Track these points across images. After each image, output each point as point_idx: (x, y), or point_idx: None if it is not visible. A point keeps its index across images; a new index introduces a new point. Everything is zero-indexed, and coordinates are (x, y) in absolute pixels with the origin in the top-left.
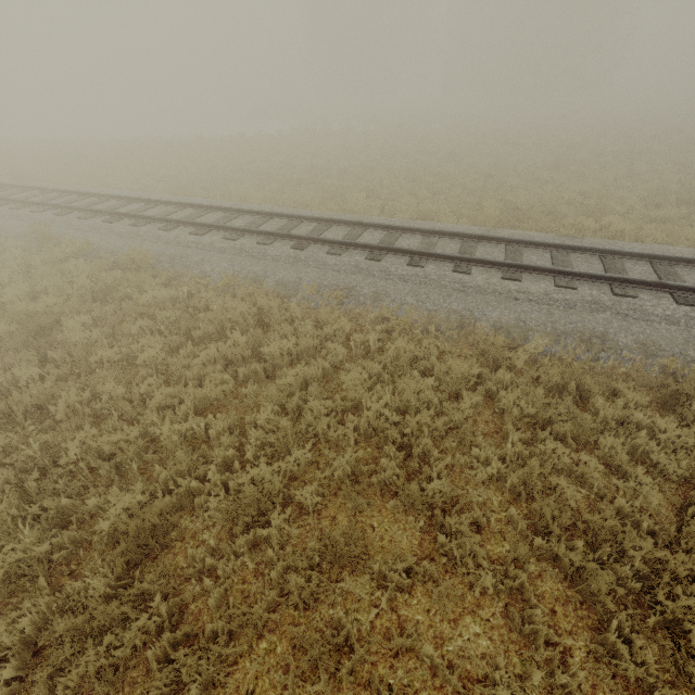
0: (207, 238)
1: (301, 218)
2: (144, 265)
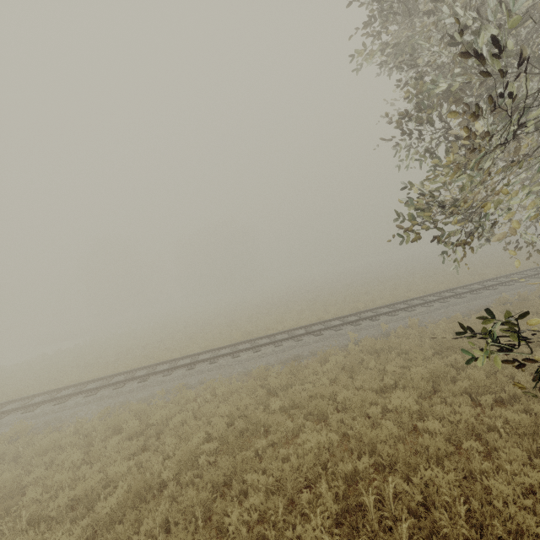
0: (71, 401)
1: (135, 370)
2: (24, 433)
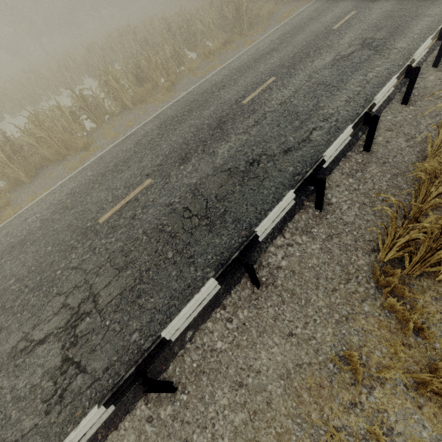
0: None
1: None
2: None
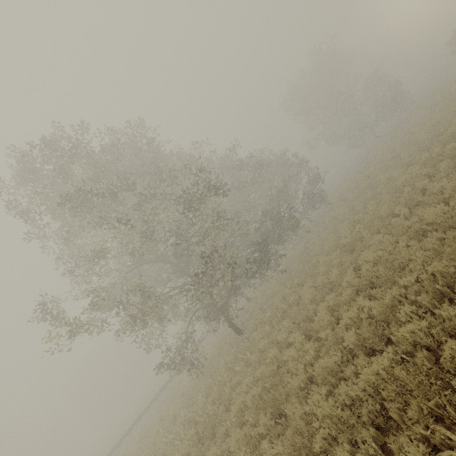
0: None
1: None
2: None
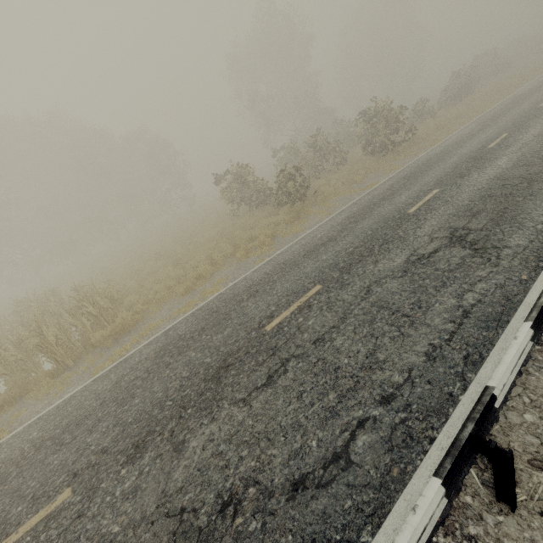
0: None
1: None
2: None
